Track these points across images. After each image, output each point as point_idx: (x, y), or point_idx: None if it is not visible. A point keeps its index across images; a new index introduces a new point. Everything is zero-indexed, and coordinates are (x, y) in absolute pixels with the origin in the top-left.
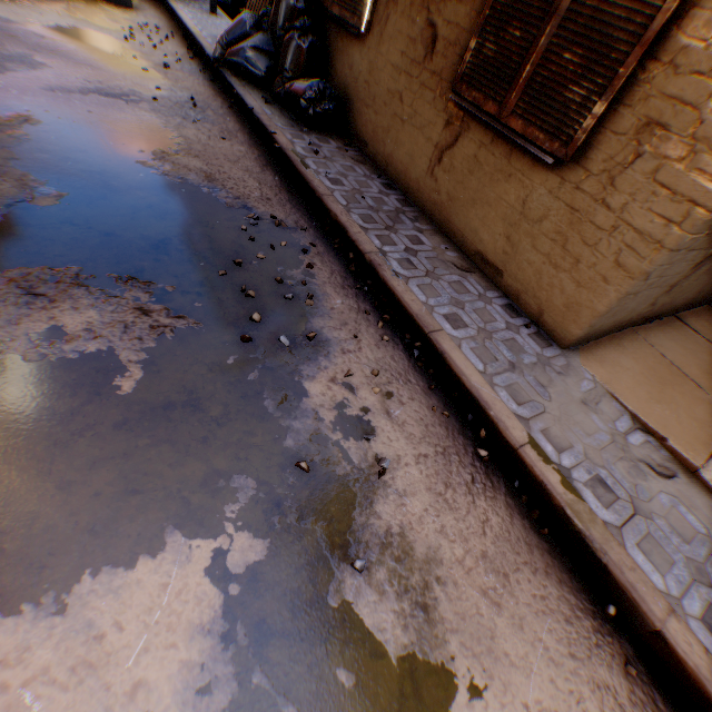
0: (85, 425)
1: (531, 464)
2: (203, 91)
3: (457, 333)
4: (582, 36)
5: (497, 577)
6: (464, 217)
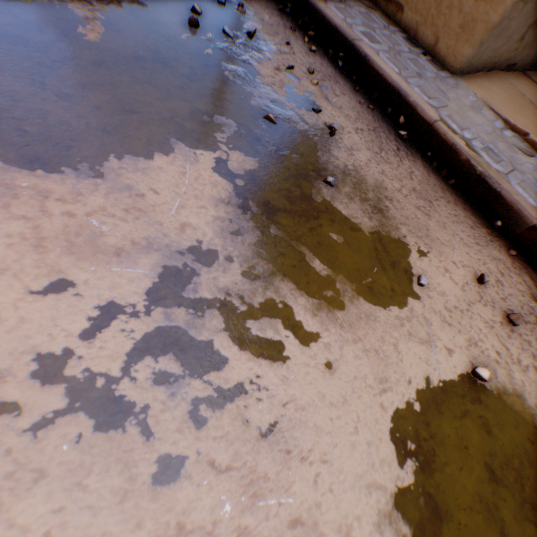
0: (62, 58)
1: (443, 133)
2: None
3: (374, 46)
4: None
5: (425, 202)
6: None
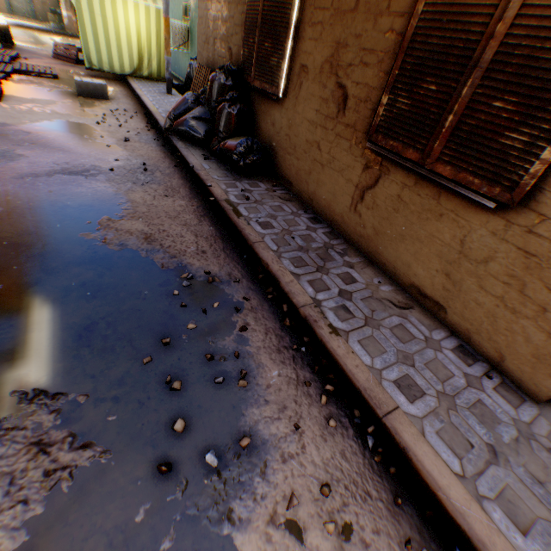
0: None
1: None
2: (154, 155)
3: (415, 408)
4: (513, 82)
5: None
6: (393, 250)
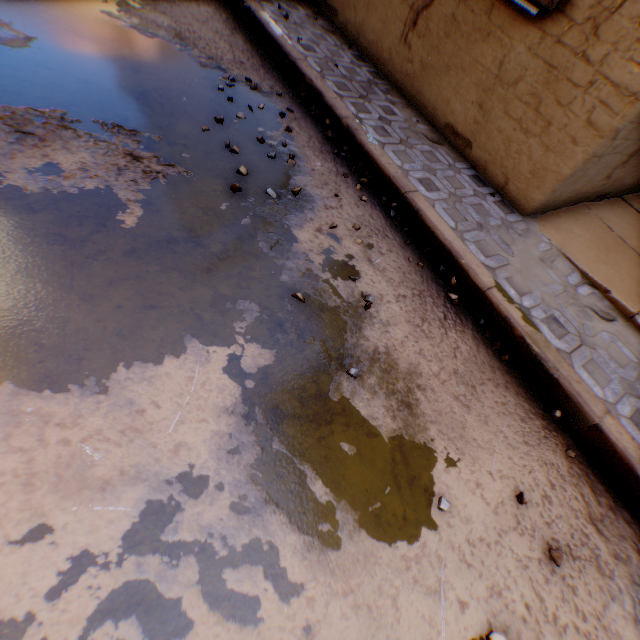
0: (96, 251)
1: (497, 303)
2: None
3: (431, 195)
4: None
5: (467, 388)
6: (436, 88)
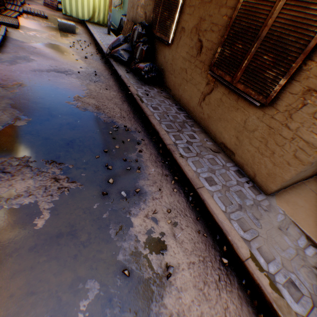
0: (14, 249)
1: (252, 271)
2: (100, 68)
3: (211, 188)
4: (272, 48)
5: None
6: (215, 126)
